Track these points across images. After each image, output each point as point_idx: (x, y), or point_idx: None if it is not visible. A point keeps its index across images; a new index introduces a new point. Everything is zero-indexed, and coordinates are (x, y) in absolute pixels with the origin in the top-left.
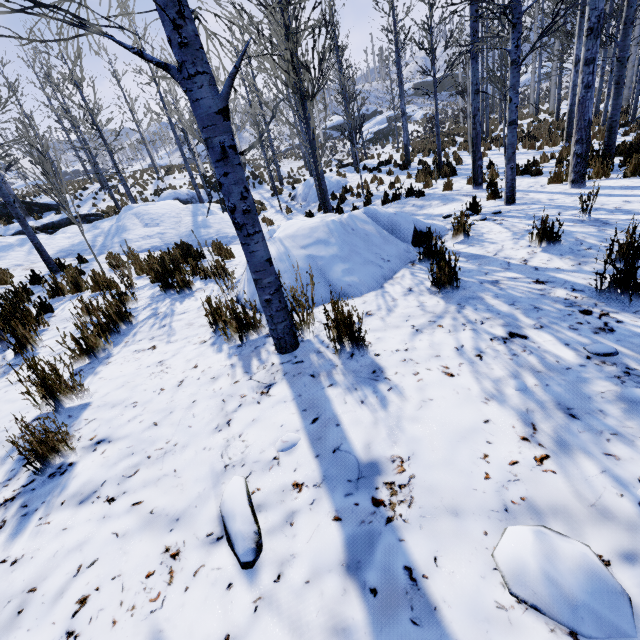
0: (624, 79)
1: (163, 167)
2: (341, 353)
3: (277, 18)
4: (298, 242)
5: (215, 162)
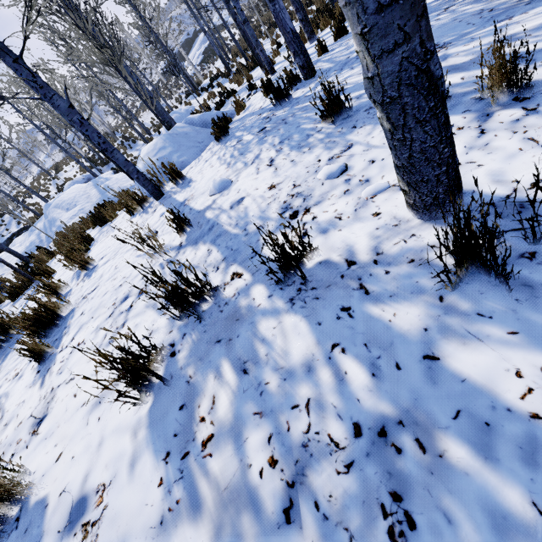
0: None
1: (51, 168)
2: (178, 184)
3: (67, 19)
4: (151, 155)
5: (80, 128)
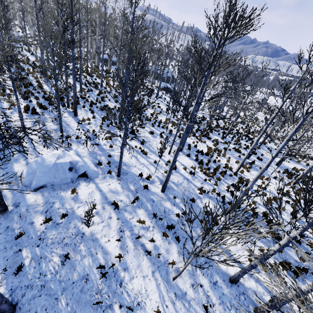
0: None
1: None
2: None
3: None
4: None
5: None
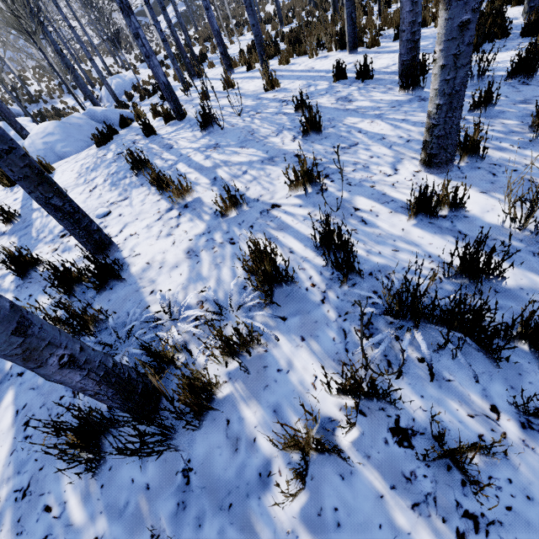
0: None
1: None
2: None
3: None
4: (39, 136)
5: None
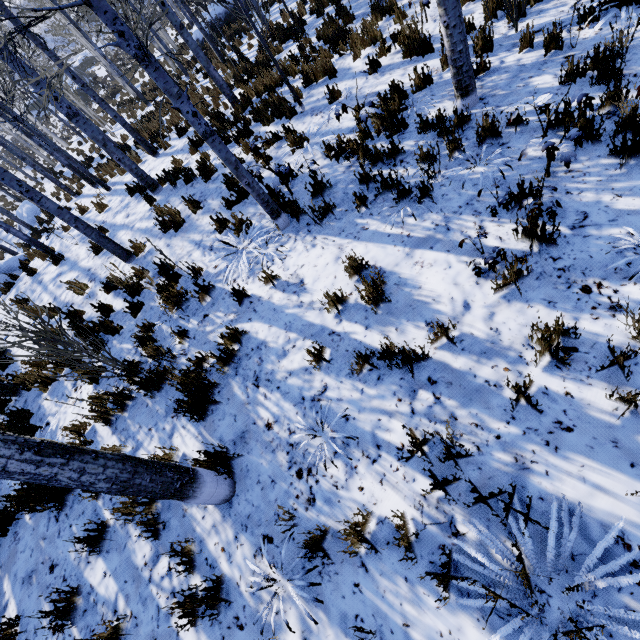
0: (86, 118)
1: None
2: None
3: None
4: None
5: None
